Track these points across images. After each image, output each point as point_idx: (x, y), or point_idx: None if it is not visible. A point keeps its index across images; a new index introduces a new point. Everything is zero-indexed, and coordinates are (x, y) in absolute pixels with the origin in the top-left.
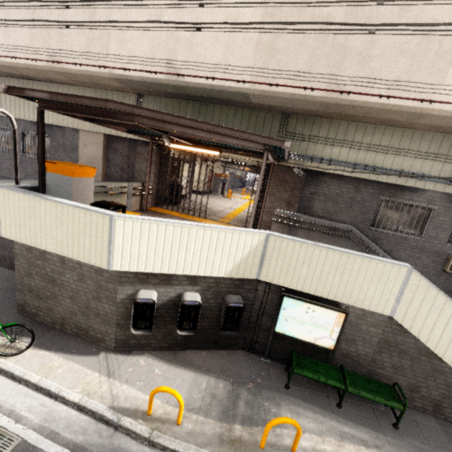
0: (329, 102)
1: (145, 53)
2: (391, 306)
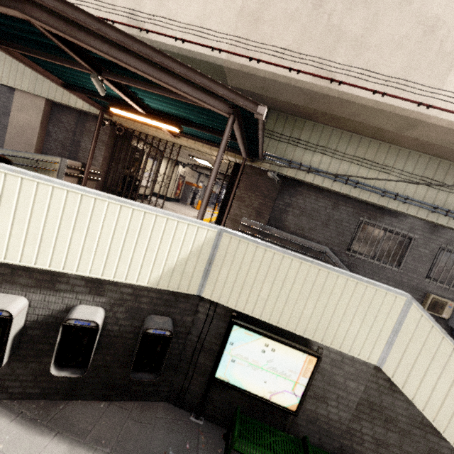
0: (316, 90)
1: None
2: (380, 351)
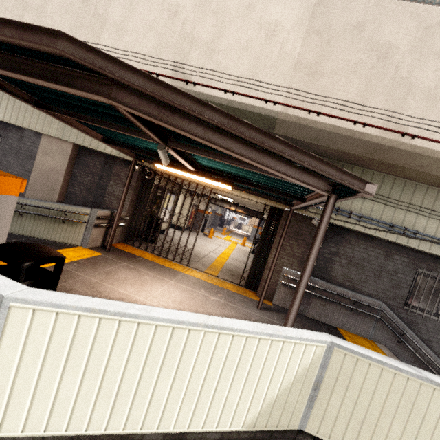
0: (384, 143)
1: (148, 50)
2: None
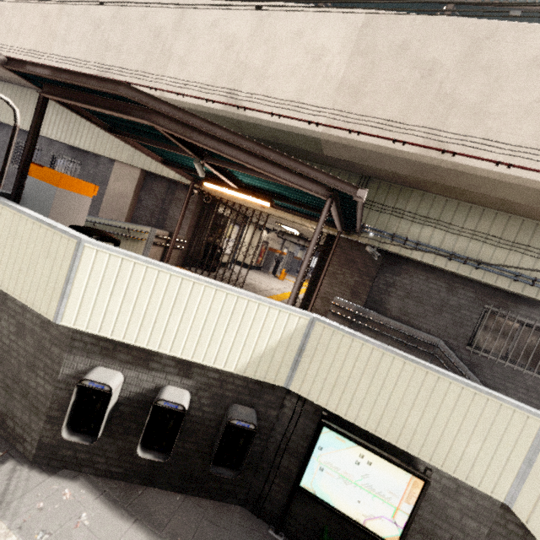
0: (425, 162)
1: (206, 79)
2: (509, 484)
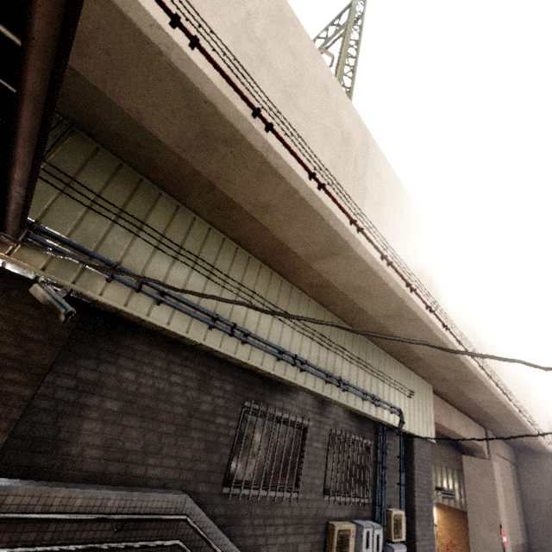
0: (225, 113)
1: None
2: None
